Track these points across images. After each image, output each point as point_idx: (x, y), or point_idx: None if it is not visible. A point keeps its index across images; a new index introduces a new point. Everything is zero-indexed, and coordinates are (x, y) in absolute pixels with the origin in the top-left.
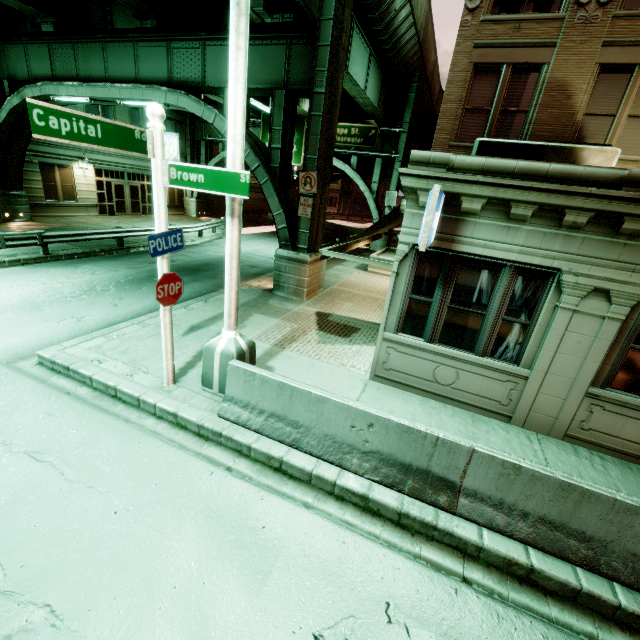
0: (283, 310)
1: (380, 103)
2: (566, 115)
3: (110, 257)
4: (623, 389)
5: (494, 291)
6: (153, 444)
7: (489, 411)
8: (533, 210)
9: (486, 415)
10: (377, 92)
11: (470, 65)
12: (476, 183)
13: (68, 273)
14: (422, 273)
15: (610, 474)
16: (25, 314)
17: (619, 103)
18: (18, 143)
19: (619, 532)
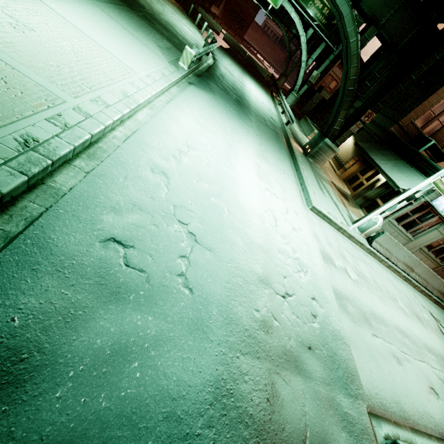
0: (323, 177)
1: None
2: None
3: (209, 79)
4: (426, 248)
5: (428, 219)
6: (367, 255)
7: None
8: None
9: None
10: None
11: None
12: None
13: (224, 106)
14: (418, 208)
15: None
16: (269, 164)
17: None
18: None
19: (433, 282)
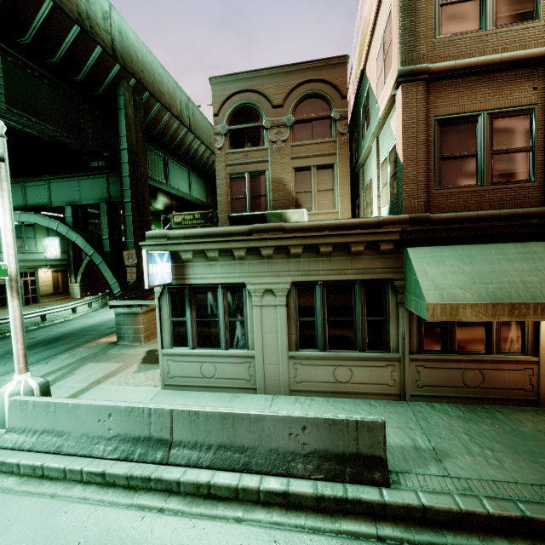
0: (118, 355)
1: (209, 197)
2: (287, 194)
3: None
4: (307, 348)
5: (218, 304)
6: None
7: (242, 388)
8: (218, 253)
9: (242, 392)
10: (203, 191)
11: (227, 175)
12: (182, 244)
13: None
14: (175, 302)
15: (310, 408)
16: None
17: (311, 185)
18: None
19: (260, 437)
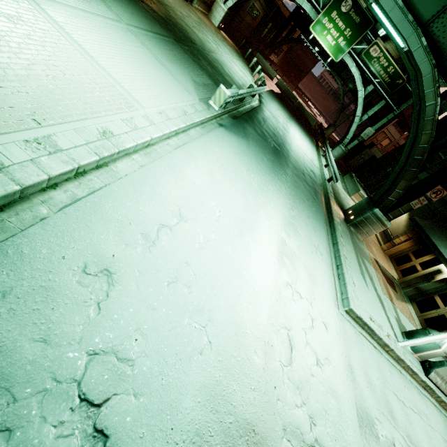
0: (366, 254)
1: None
2: None
3: (247, 122)
4: None
5: None
6: (421, 394)
7: None
8: None
9: None
10: None
11: None
12: None
13: (256, 155)
14: None
15: None
16: (298, 239)
17: None
18: None
19: None
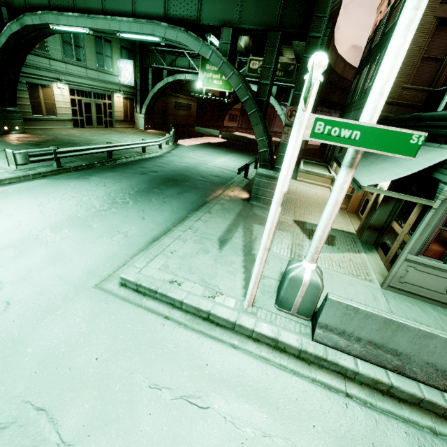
0: None
1: None
2: None
3: (107, 168)
4: None
5: None
6: (277, 375)
7: None
8: None
9: None
10: None
11: (434, 19)
12: None
13: (85, 185)
14: None
15: None
16: (79, 231)
17: None
18: (13, 65)
19: None
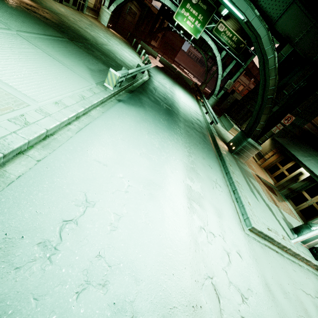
0: (250, 173)
1: None
2: None
3: (142, 93)
4: None
5: None
6: None
7: None
8: None
9: None
10: None
11: None
12: None
13: (153, 119)
14: None
15: None
16: (200, 180)
17: None
18: None
19: None
